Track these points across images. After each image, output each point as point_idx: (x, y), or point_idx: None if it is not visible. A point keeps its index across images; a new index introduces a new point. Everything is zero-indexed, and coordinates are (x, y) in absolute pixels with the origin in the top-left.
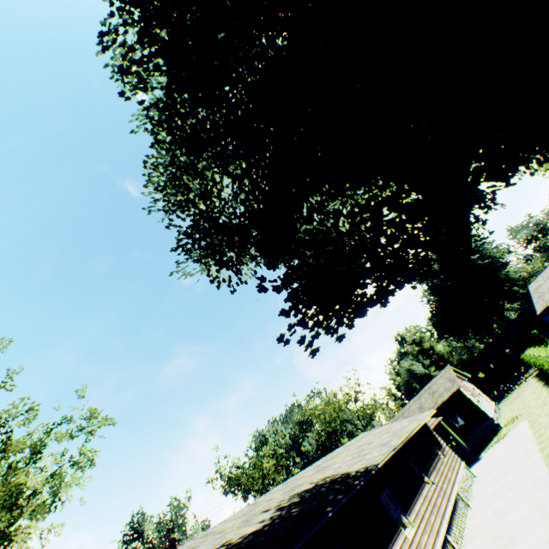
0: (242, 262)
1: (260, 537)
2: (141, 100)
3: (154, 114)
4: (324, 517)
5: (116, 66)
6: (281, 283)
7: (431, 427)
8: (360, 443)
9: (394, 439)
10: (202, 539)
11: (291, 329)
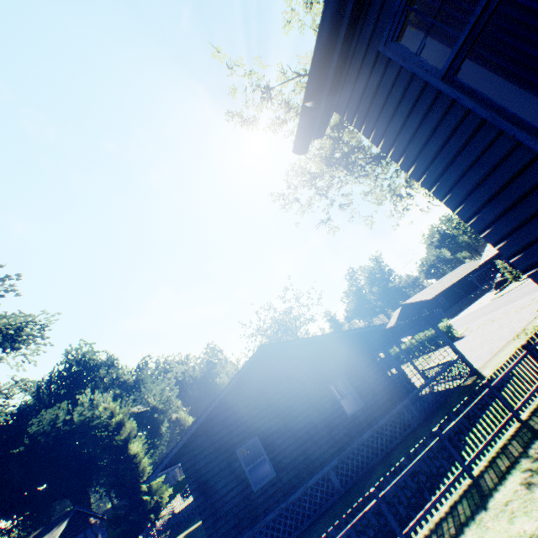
0: None
1: None
2: None
3: None
4: None
5: None
6: None
7: None
8: None
9: None
10: None
11: None
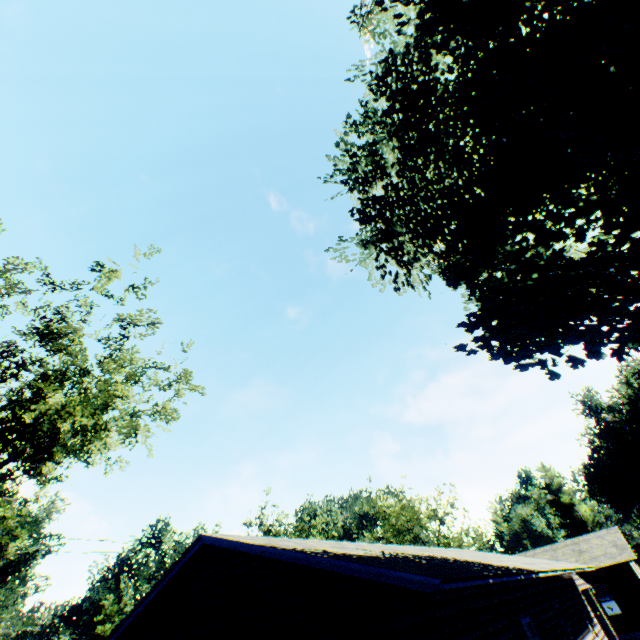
0: (431, 249)
1: (380, 559)
2: (398, 15)
3: (376, 69)
4: (484, 578)
5: (357, 6)
6: (483, 282)
7: (579, 588)
8: (475, 553)
9: (543, 564)
10: (280, 540)
11: (478, 341)
